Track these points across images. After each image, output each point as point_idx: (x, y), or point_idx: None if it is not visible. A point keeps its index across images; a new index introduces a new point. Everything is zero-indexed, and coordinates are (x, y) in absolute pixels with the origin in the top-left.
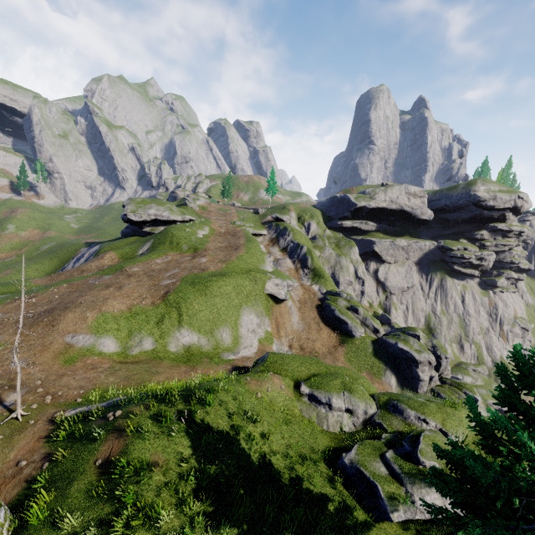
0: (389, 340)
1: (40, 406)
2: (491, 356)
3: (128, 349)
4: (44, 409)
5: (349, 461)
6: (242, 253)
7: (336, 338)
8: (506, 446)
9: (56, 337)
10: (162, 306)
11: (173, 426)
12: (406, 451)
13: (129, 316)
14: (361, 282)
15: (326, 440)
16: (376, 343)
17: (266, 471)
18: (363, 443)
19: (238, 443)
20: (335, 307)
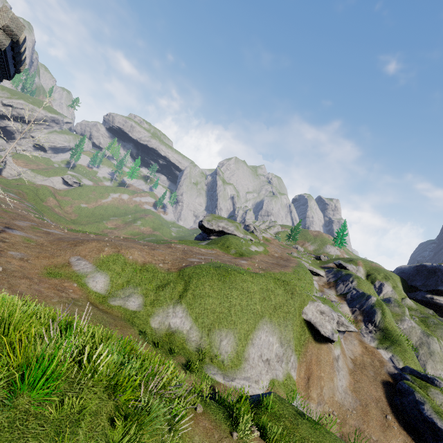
0: None
1: None
2: None
3: (112, 296)
4: None
5: None
6: (288, 271)
7: None
8: None
9: (67, 253)
10: (174, 274)
11: None
12: None
13: (139, 269)
14: None
15: None
16: None
17: None
18: None
19: None
20: (424, 397)
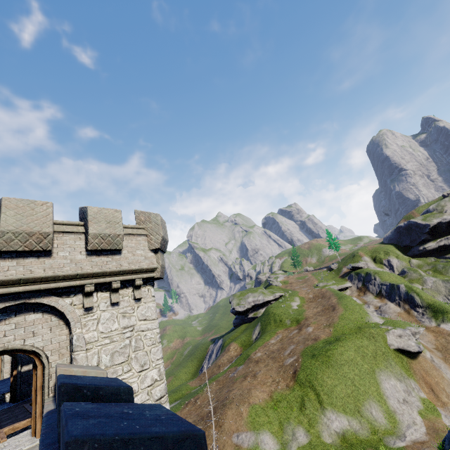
0: None
1: None
2: None
3: (285, 444)
4: None
5: None
6: (341, 312)
7: None
8: None
9: (225, 438)
10: (297, 387)
11: None
12: None
13: (273, 404)
14: None
15: None
16: None
17: None
18: None
19: None
20: None
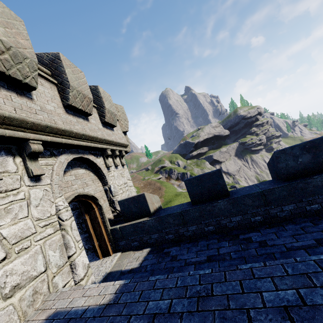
0: None
1: None
2: None
3: None
4: None
5: None
6: (165, 189)
7: None
8: None
9: None
10: None
11: None
12: None
13: None
14: None
15: None
16: None
17: None
18: None
19: None
20: None
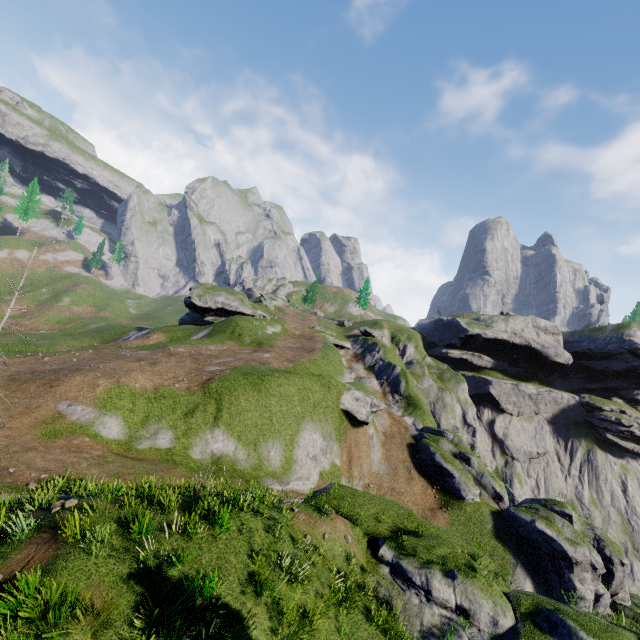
0: (520, 514)
1: None
2: None
3: (135, 439)
4: None
5: None
6: (317, 357)
7: (435, 497)
8: None
9: (48, 400)
10: (199, 394)
11: (148, 545)
12: None
13: (153, 397)
14: (471, 430)
15: None
16: (498, 516)
17: None
18: None
19: (255, 611)
20: (436, 449)
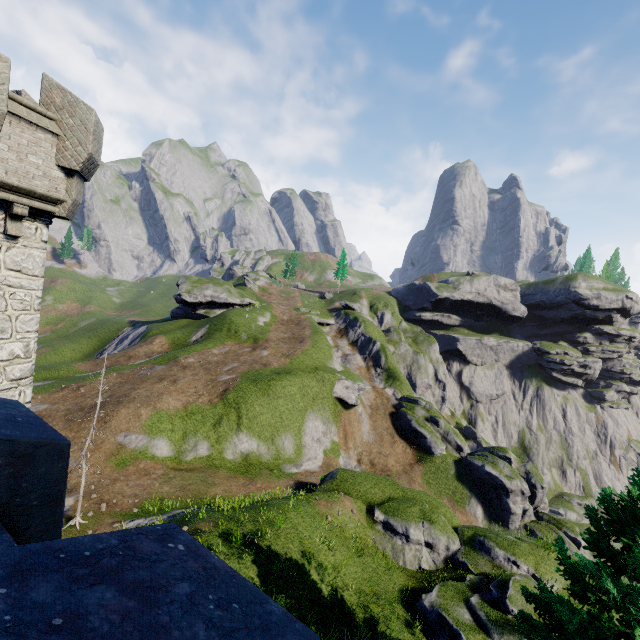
0: (474, 461)
1: (96, 515)
2: (600, 487)
3: (182, 453)
4: (101, 518)
5: (429, 604)
6: (308, 347)
7: (412, 455)
8: (593, 592)
9: (108, 435)
10: (220, 405)
11: (243, 548)
12: (494, 597)
13: (185, 415)
14: (442, 386)
15: (402, 577)
16: (459, 463)
17: (339, 607)
18: (445, 584)
19: (310, 572)
20: (412, 416)
